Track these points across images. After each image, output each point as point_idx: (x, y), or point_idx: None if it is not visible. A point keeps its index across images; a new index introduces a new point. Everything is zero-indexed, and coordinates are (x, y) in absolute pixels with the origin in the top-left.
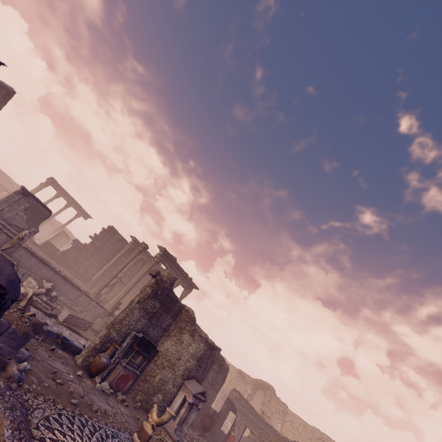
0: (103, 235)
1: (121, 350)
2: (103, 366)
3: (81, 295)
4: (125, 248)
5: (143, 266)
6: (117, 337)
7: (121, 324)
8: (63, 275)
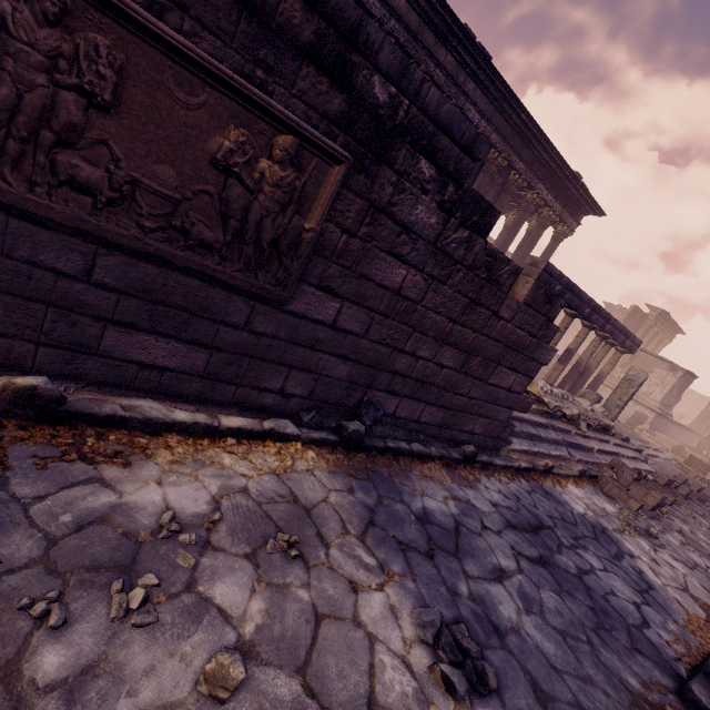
0: (625, 322)
1: None
2: None
3: (688, 434)
4: (645, 326)
5: (654, 336)
6: None
7: None
8: (686, 427)
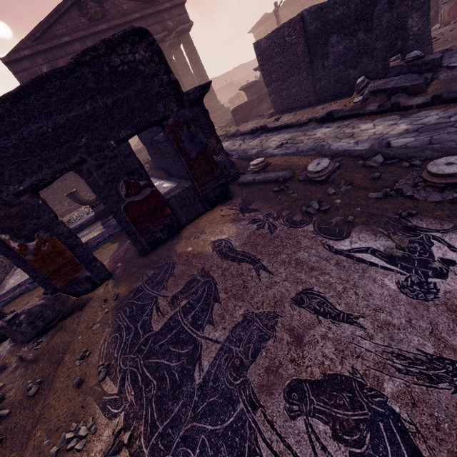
0: None
1: None
2: None
3: None
4: None
5: None
6: None
7: None
8: None
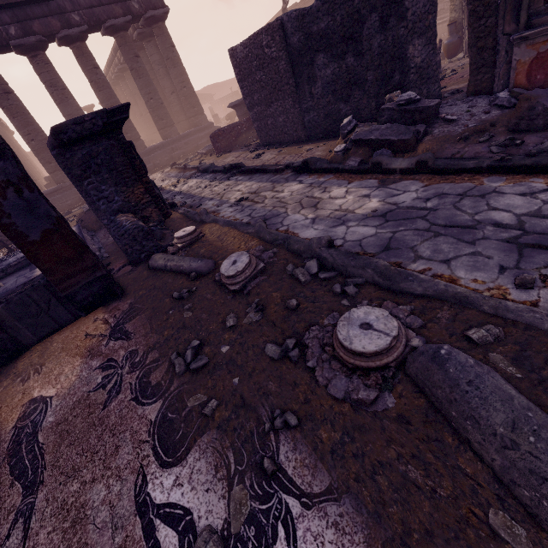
0: None
1: (463, 20)
2: (446, 47)
3: None
4: None
5: None
6: (457, 14)
7: (453, 2)
8: None
